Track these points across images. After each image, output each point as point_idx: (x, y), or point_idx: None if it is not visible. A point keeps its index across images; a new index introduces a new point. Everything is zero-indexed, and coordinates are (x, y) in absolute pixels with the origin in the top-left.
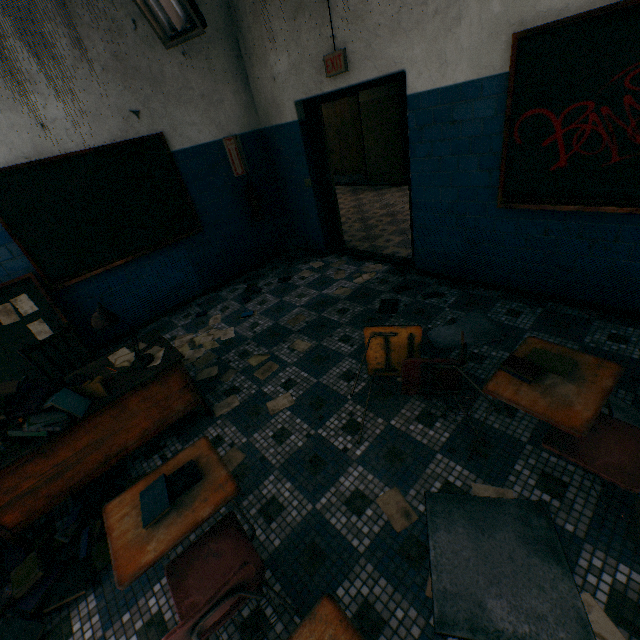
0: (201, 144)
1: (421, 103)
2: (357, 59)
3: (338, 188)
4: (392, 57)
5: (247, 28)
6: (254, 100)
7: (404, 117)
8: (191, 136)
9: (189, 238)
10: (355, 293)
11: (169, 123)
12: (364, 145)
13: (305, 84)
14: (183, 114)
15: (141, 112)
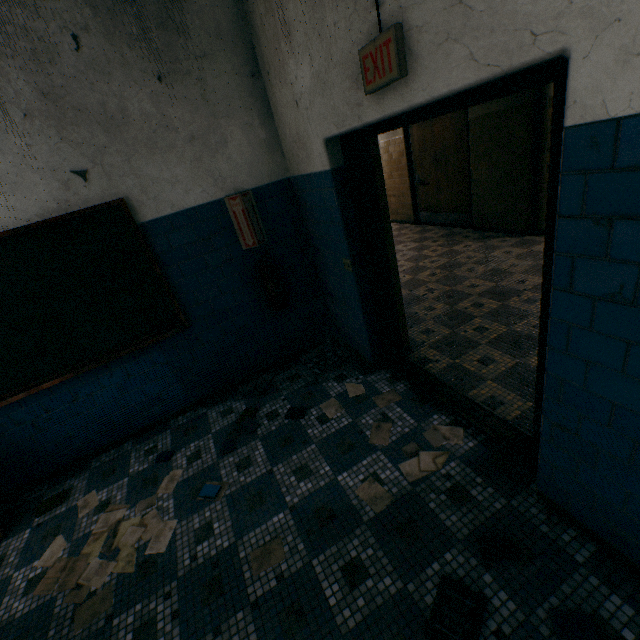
0: (189, 208)
1: (618, 149)
2: (427, 43)
3: (429, 229)
4: (526, 17)
5: (260, 25)
6: (279, 136)
7: (539, 136)
8: (172, 198)
9: (168, 337)
10: (393, 511)
11: (136, 183)
12: (470, 175)
13: (335, 108)
14: (159, 168)
15: (89, 171)
